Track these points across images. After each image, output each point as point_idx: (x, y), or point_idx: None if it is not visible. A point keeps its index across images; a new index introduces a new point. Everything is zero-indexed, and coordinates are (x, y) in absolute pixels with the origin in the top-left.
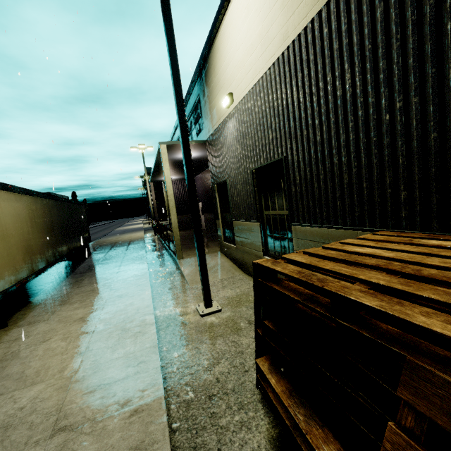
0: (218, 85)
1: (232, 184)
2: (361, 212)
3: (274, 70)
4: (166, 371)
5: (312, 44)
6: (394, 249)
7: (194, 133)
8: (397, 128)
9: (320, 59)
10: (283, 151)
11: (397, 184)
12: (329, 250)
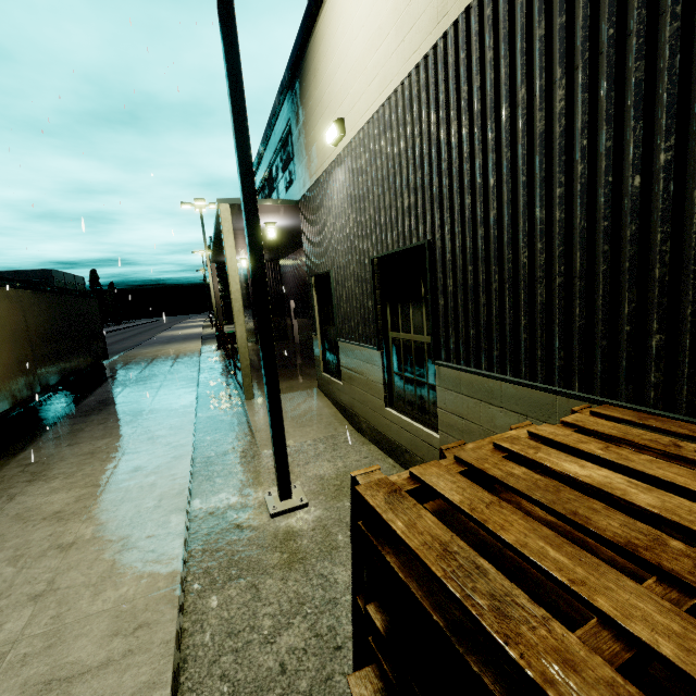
0: (320, 104)
1: (338, 280)
2: (566, 360)
3: (418, 79)
4: (190, 641)
5: (492, 26)
6: (650, 474)
7: (281, 186)
8: (655, 206)
9: (505, 58)
10: (427, 230)
11: (646, 319)
12: (509, 461)
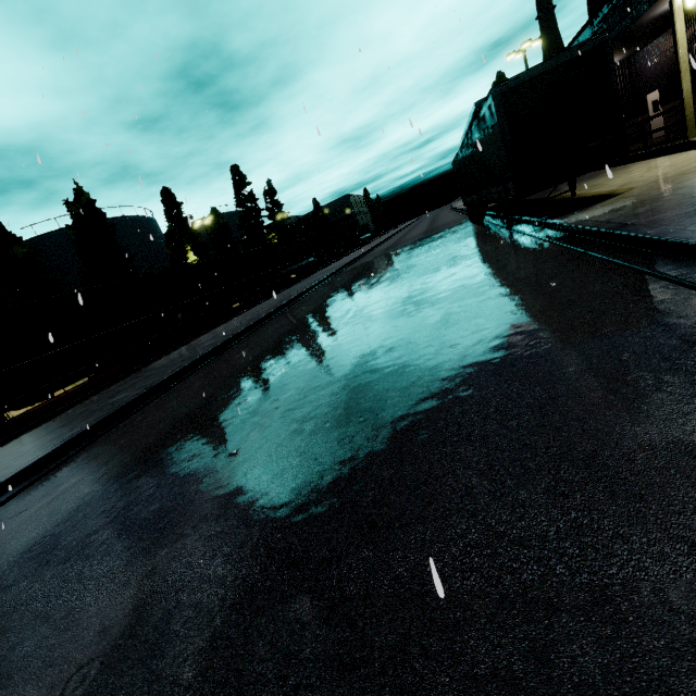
0: None
1: None
2: None
3: None
4: None
5: None
6: None
7: None
8: None
9: None
10: None
11: None
12: None
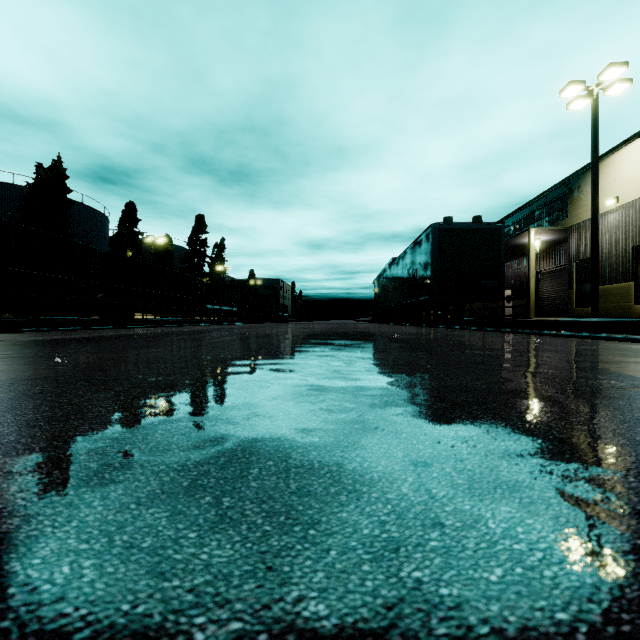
0: (599, 189)
1: (602, 259)
2: None
3: None
4: None
5: None
6: None
7: (544, 221)
8: None
9: None
10: None
11: None
12: None
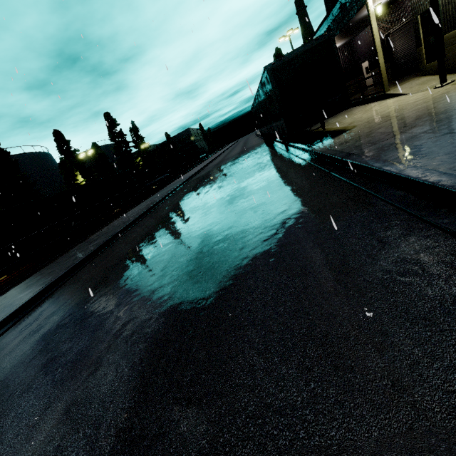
0: None
1: (445, 3)
2: None
3: None
4: None
5: None
6: None
7: None
8: None
9: None
10: None
11: None
12: None
